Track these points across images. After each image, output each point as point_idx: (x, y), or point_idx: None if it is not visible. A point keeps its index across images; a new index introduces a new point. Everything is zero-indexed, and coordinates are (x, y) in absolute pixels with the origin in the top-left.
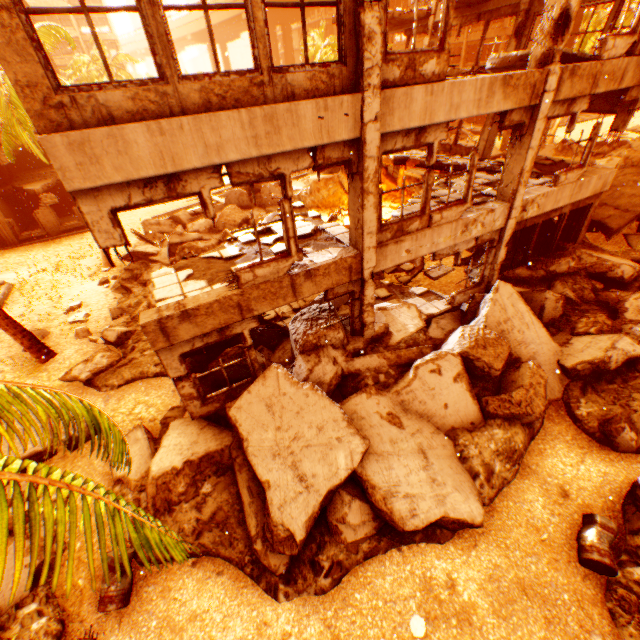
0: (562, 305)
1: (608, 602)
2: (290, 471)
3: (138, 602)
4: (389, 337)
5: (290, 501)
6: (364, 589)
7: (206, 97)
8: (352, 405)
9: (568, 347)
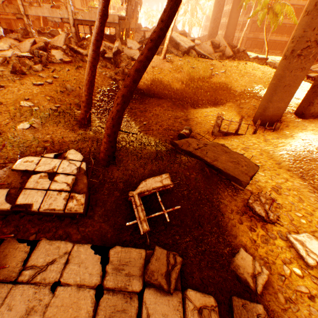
0: (76, 45)
1: None
2: None
3: None
4: None
5: None
6: None
7: None
8: (8, 39)
9: None
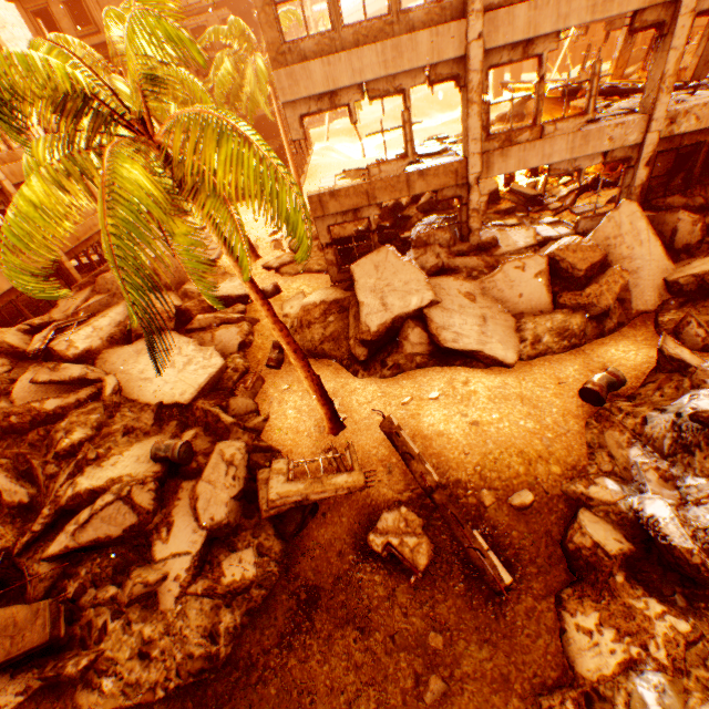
0: (701, 229)
1: (588, 419)
2: (378, 300)
3: (285, 371)
4: (496, 250)
5: (373, 314)
6: (409, 380)
7: (356, 38)
8: (438, 281)
9: (684, 267)
